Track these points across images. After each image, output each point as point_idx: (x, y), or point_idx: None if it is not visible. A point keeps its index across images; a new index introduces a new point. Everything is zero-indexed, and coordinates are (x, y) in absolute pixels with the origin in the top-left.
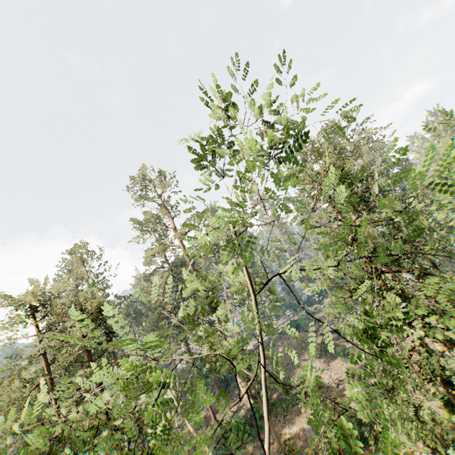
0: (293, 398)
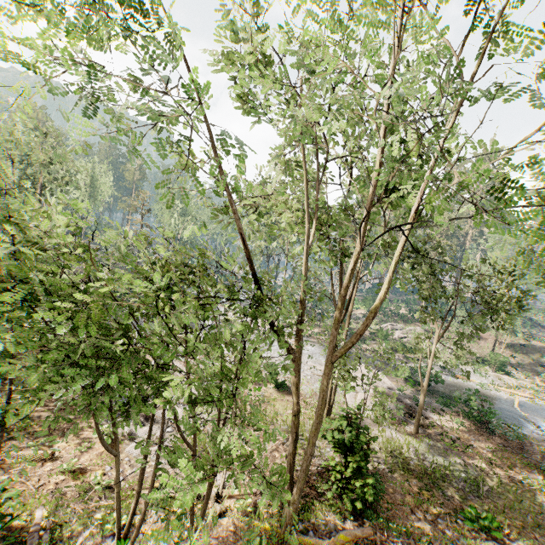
0: None
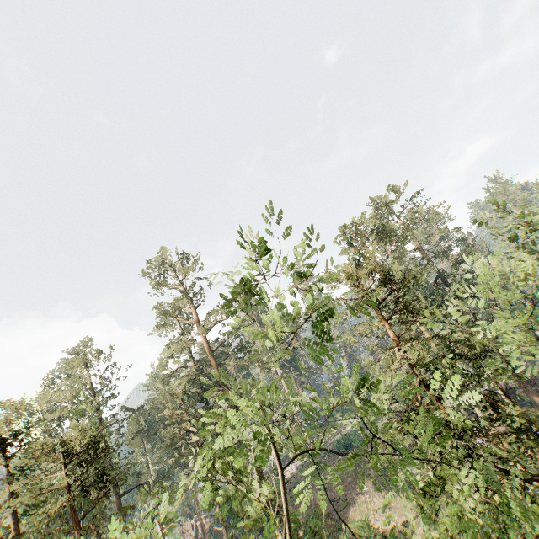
0: None
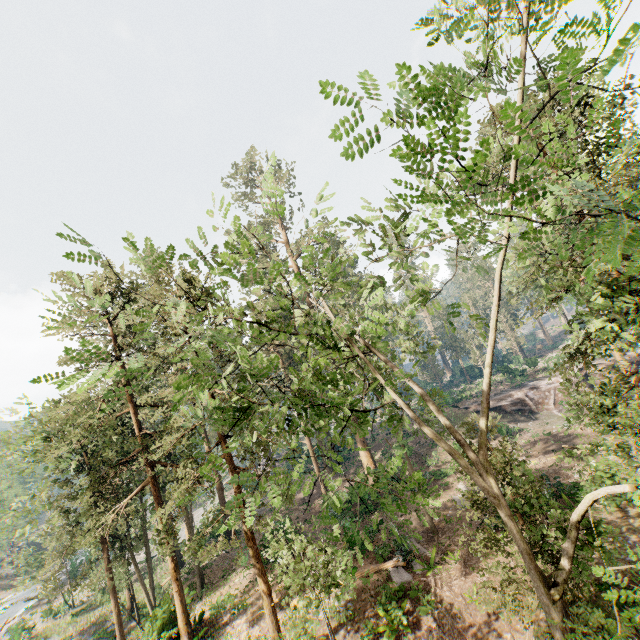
0: (435, 472)
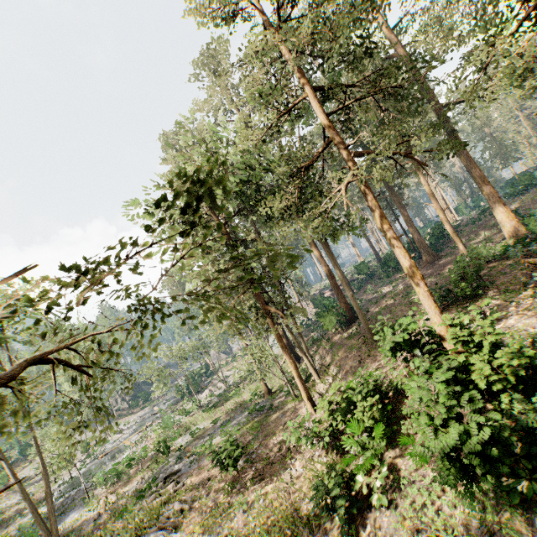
0: None
